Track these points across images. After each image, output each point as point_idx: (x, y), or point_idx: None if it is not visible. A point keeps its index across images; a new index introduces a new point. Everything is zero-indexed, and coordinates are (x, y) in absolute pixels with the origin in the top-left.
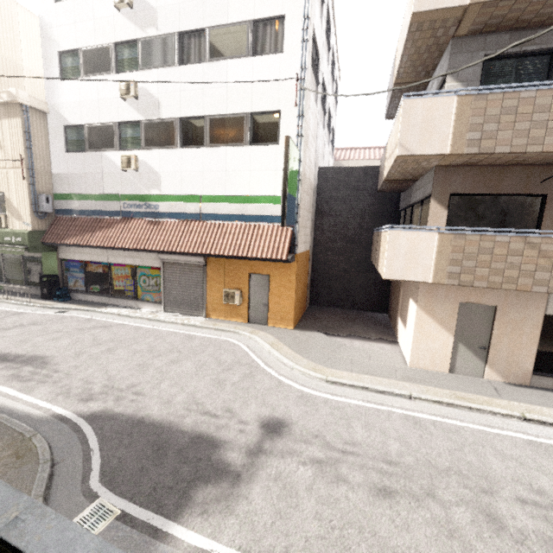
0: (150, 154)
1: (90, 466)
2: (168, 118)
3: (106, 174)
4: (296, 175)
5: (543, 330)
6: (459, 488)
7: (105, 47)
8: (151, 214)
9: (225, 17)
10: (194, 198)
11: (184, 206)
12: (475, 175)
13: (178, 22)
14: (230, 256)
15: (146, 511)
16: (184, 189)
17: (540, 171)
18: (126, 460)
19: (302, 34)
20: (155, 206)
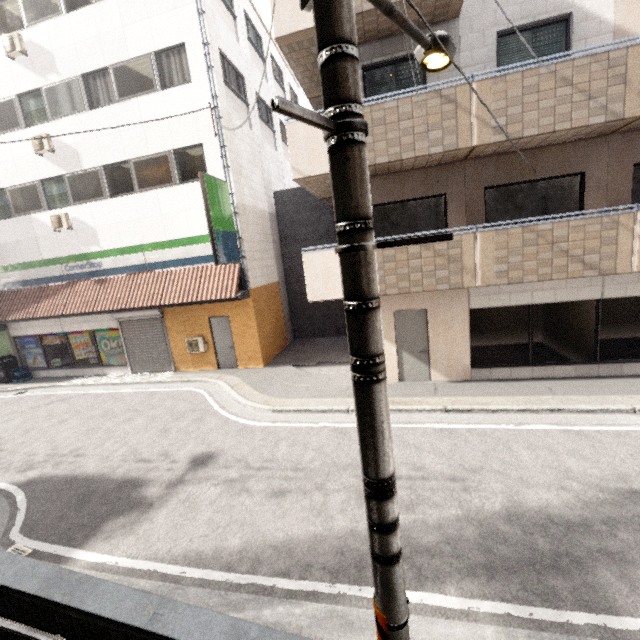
0: (81, 209)
1: (14, 522)
2: (90, 168)
3: (40, 237)
4: (229, 209)
5: (473, 324)
6: (348, 478)
7: (8, 100)
8: (96, 273)
9: (125, 53)
10: (136, 248)
11: (128, 259)
12: (380, 185)
13: (78, 64)
14: (180, 303)
15: (55, 546)
16: (124, 241)
17: (435, 172)
18: (50, 512)
19: (205, 60)
20: (99, 263)
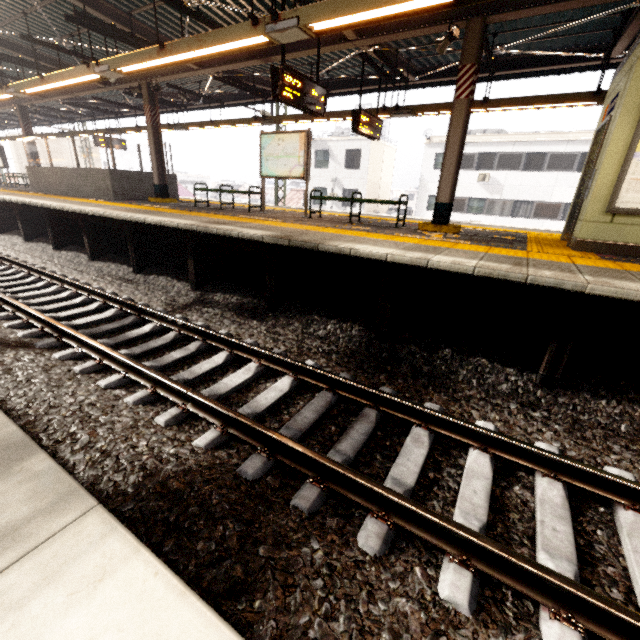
0: None
1: None
2: None
3: None
4: None
5: None
6: None
7: (463, 199)
8: None
9: (548, 198)
10: None
11: None
12: None
13: (516, 195)
14: None
15: None
16: None
17: None
18: None
19: None
20: None
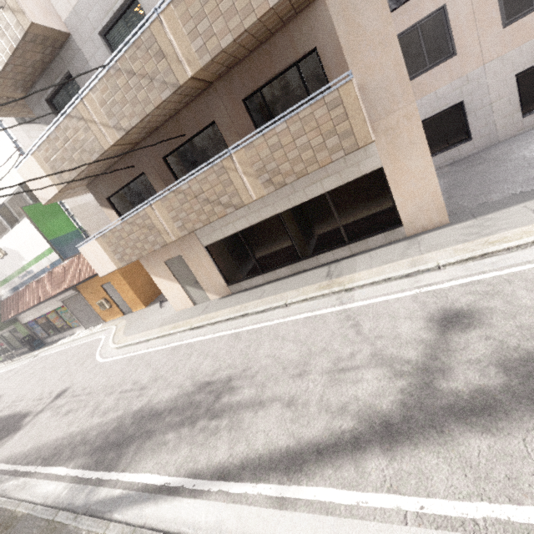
0: (3, 241)
1: None
2: None
3: None
4: (64, 216)
5: (214, 256)
6: (102, 396)
7: None
8: (34, 277)
9: None
10: (42, 255)
11: (42, 263)
12: (106, 180)
13: None
14: (74, 285)
15: None
16: (34, 253)
17: (128, 159)
18: None
19: None
20: (31, 271)
